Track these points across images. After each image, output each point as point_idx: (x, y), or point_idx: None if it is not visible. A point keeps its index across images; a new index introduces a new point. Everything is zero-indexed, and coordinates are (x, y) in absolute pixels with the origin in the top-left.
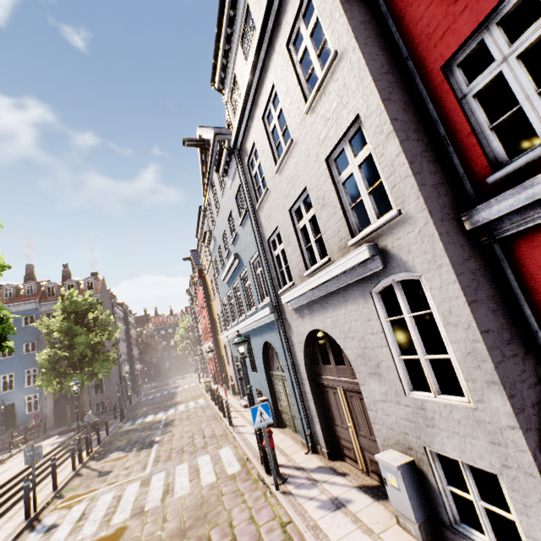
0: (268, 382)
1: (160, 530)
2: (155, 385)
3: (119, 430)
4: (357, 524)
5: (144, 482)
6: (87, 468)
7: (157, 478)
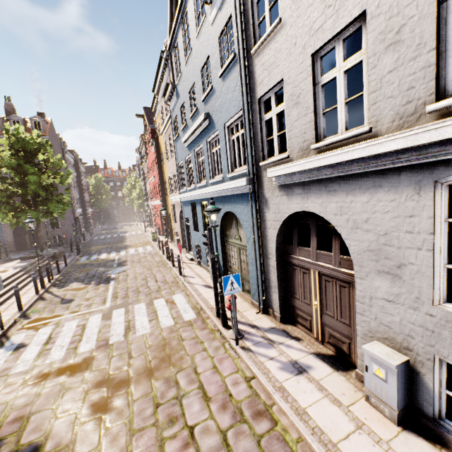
0: (221, 246)
1: (127, 366)
2: (106, 227)
3: (76, 263)
4: (323, 393)
5: (105, 315)
6: (50, 294)
7: (118, 314)
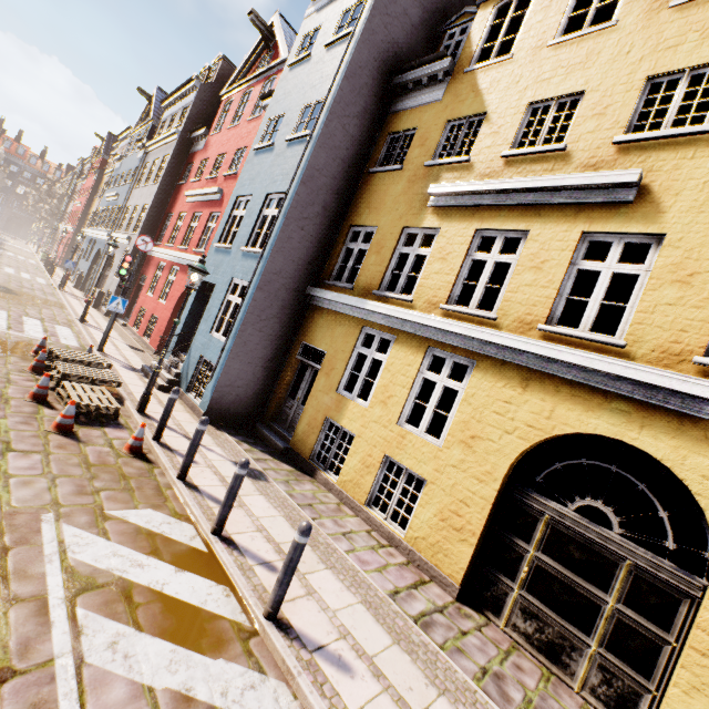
0: (90, 269)
1: None
2: None
3: None
4: (80, 302)
5: None
6: None
7: None
